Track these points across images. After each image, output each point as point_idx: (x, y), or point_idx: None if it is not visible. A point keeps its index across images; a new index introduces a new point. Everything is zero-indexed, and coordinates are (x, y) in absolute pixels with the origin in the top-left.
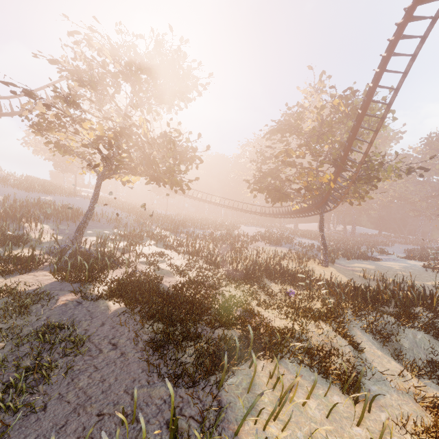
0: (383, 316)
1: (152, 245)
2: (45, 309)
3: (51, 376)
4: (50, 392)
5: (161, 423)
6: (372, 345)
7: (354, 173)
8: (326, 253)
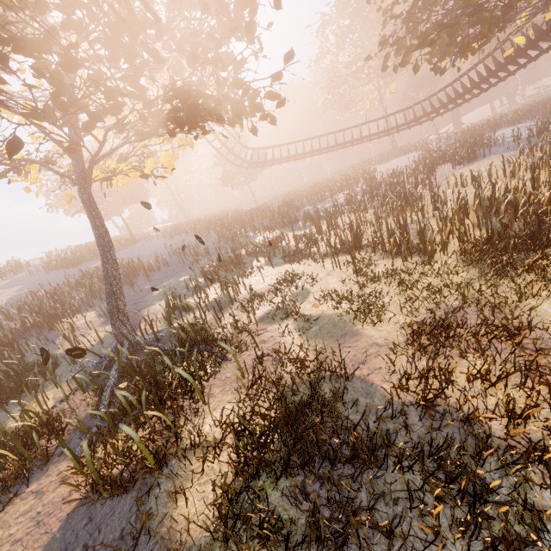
0: None
1: (264, 266)
2: None
3: None
4: None
5: None
6: None
7: None
8: None
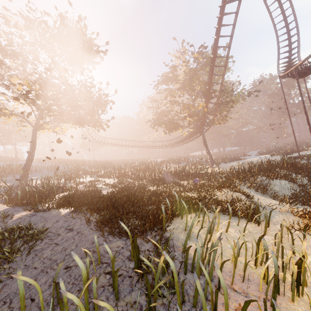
0: (258, 177)
1: (88, 177)
2: (2, 223)
3: (15, 258)
4: (15, 266)
5: (123, 259)
6: (257, 195)
7: (218, 99)
8: (211, 159)
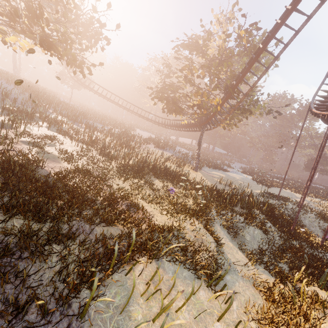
0: (236, 216)
1: (44, 127)
2: None
3: None
4: None
5: None
6: (226, 238)
7: (238, 103)
8: (198, 161)
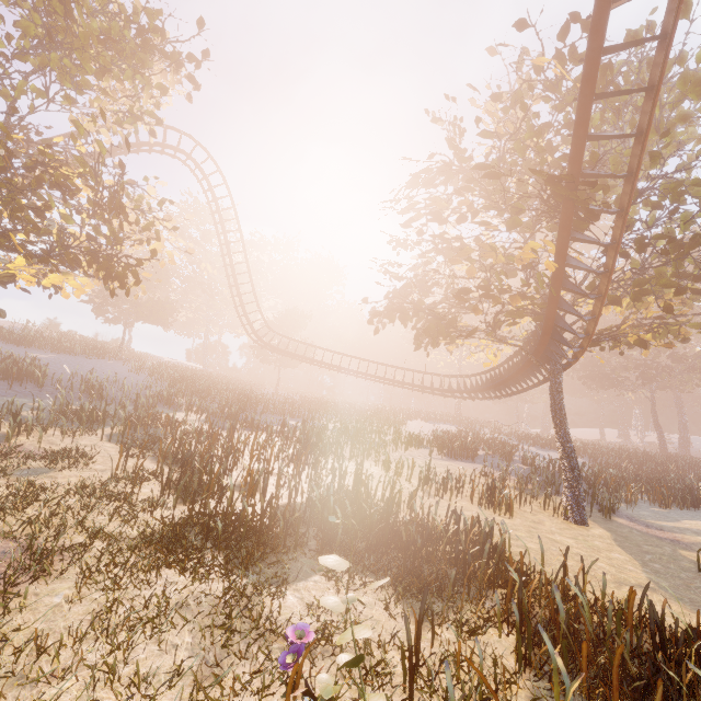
0: None
1: (104, 435)
2: None
3: None
4: None
5: None
6: None
7: (617, 218)
8: (575, 481)
